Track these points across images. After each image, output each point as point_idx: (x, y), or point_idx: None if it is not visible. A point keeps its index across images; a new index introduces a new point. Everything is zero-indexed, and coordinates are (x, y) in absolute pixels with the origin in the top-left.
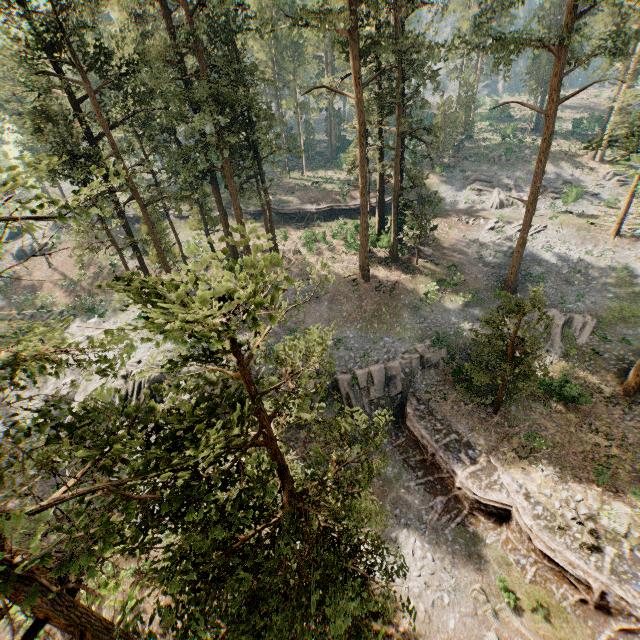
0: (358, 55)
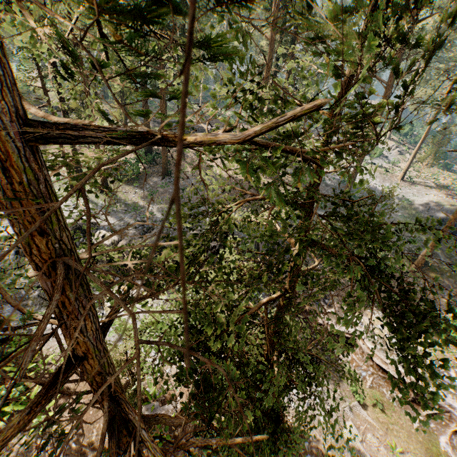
0: (278, 6)
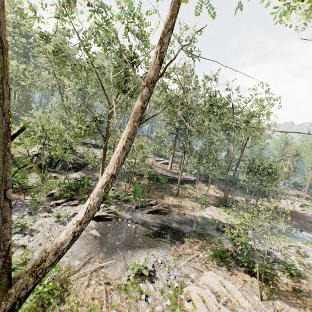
0: None
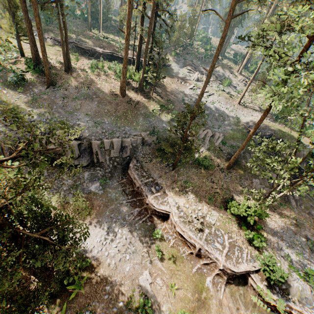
0: None
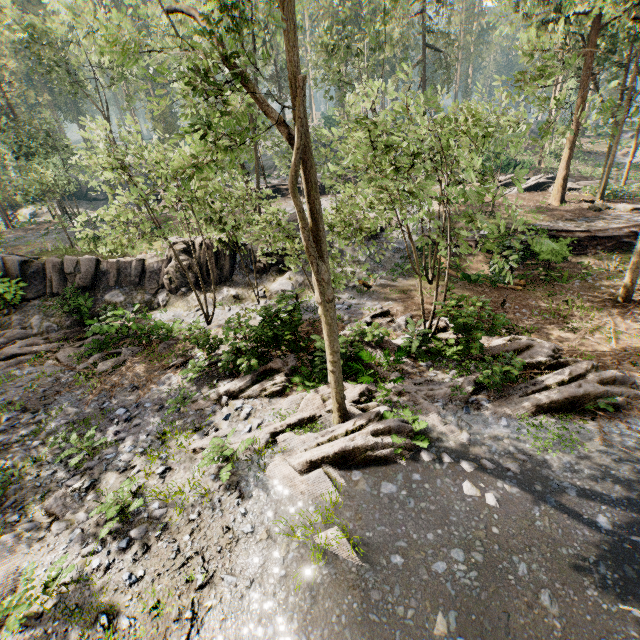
0: None
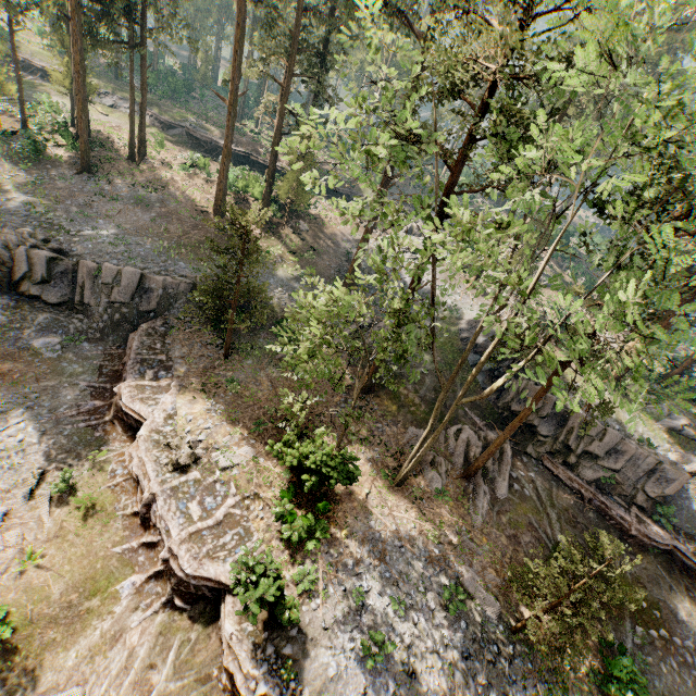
0: None
